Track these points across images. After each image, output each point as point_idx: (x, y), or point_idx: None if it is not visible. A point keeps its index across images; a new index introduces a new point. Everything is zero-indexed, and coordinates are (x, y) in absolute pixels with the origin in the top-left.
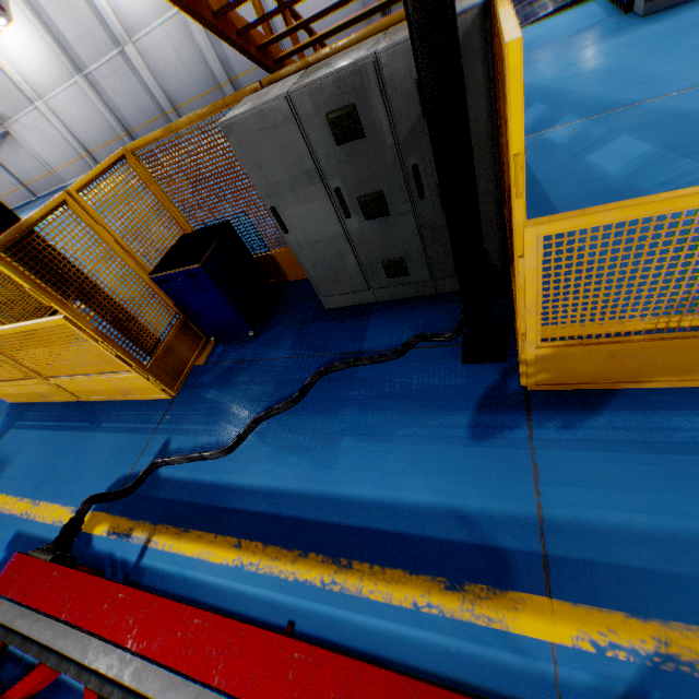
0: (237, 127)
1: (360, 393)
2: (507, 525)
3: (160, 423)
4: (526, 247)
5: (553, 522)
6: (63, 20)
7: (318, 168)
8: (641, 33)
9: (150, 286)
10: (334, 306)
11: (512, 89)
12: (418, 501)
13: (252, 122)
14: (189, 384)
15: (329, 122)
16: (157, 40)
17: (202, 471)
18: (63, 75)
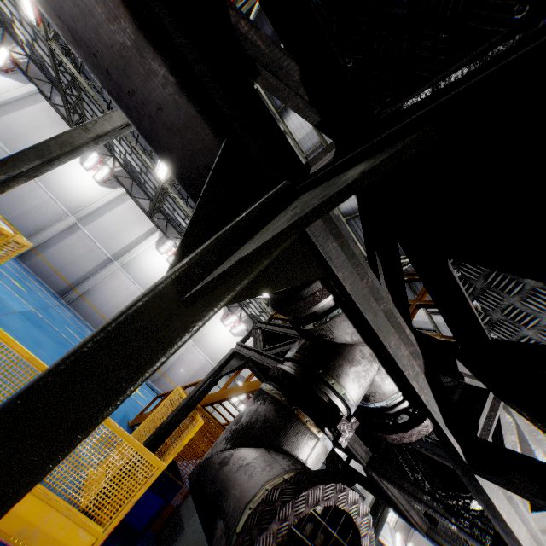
0: None
1: None
2: None
3: None
4: None
5: None
6: (23, 121)
7: None
8: None
9: None
10: None
11: None
12: None
13: None
14: None
15: None
16: (40, 194)
17: None
18: None
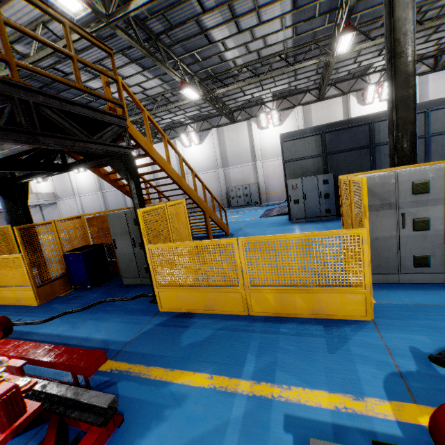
0: (111, 215)
1: (109, 308)
2: (117, 343)
3: (25, 312)
4: (147, 251)
5: (131, 342)
6: None
7: (129, 231)
8: (287, 227)
9: (61, 257)
10: (127, 283)
11: (139, 216)
12: (97, 337)
13: (115, 215)
14: (49, 301)
15: (133, 220)
16: None
17: (27, 327)
18: (94, 190)
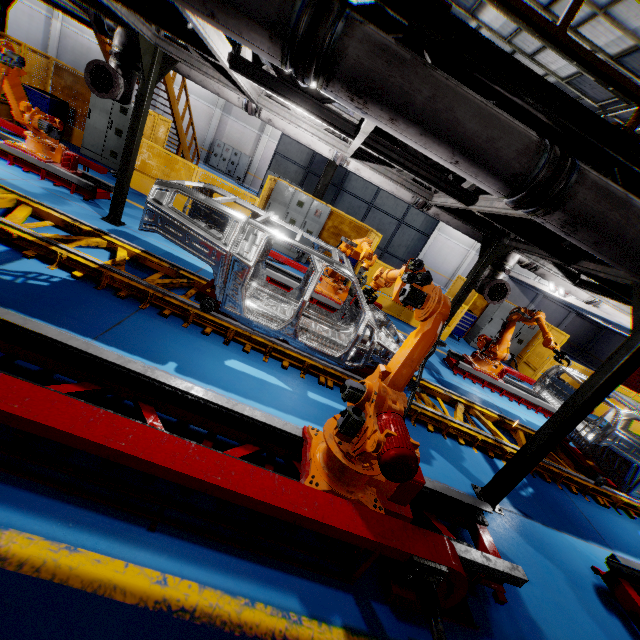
0: None
1: None
2: None
3: None
4: None
5: None
6: None
7: (111, 113)
8: None
9: None
10: (85, 154)
11: None
12: None
13: None
14: None
15: (121, 107)
16: (81, 42)
17: None
18: None
